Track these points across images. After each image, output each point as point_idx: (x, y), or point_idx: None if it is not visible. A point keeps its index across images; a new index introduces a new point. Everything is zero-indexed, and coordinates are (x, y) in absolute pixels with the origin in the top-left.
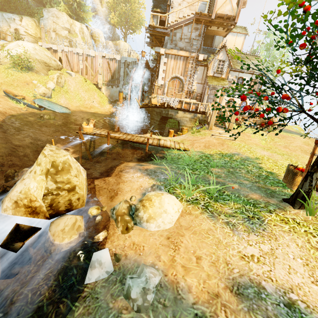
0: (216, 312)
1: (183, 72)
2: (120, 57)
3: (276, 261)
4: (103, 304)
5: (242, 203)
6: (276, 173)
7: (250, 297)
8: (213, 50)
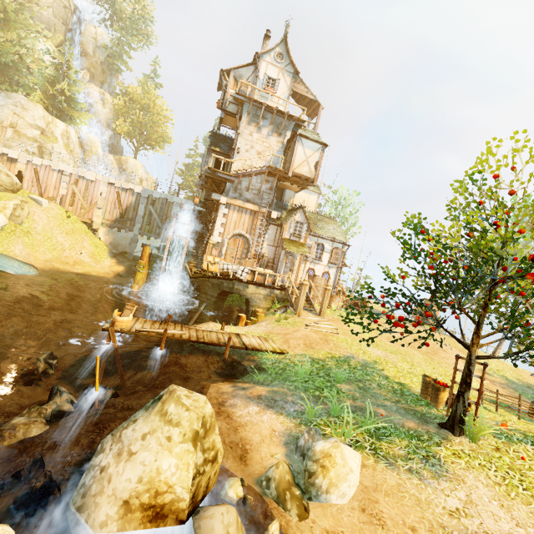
0: None
1: (250, 229)
2: (141, 189)
3: (479, 510)
4: None
5: (406, 438)
6: (406, 384)
7: None
8: (284, 205)
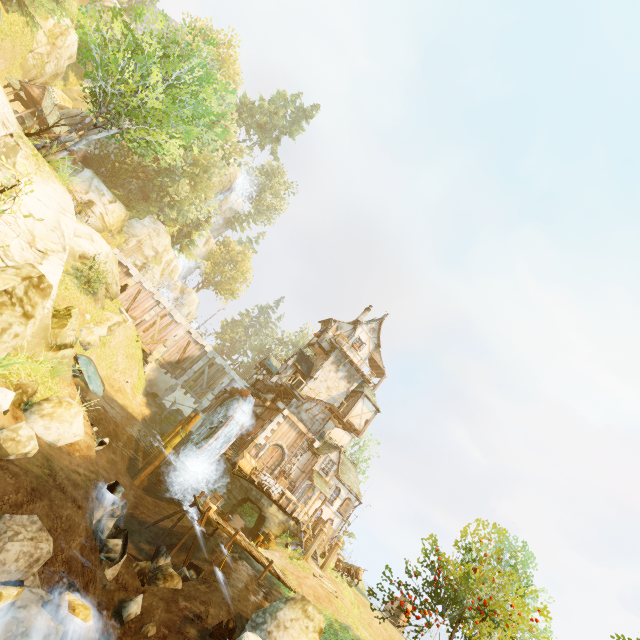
0: None
1: (290, 445)
2: (211, 350)
3: None
4: None
5: None
6: None
7: None
8: (323, 434)
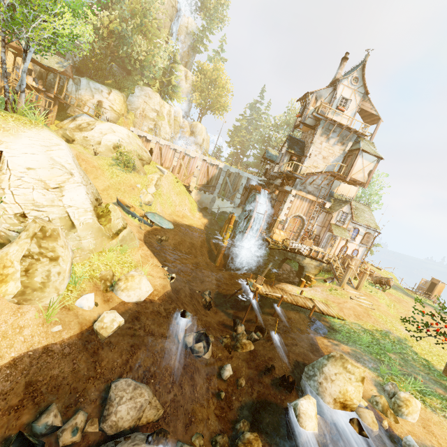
0: None
1: (306, 213)
2: (223, 165)
3: None
4: None
5: (439, 399)
6: (430, 361)
7: None
8: (331, 193)
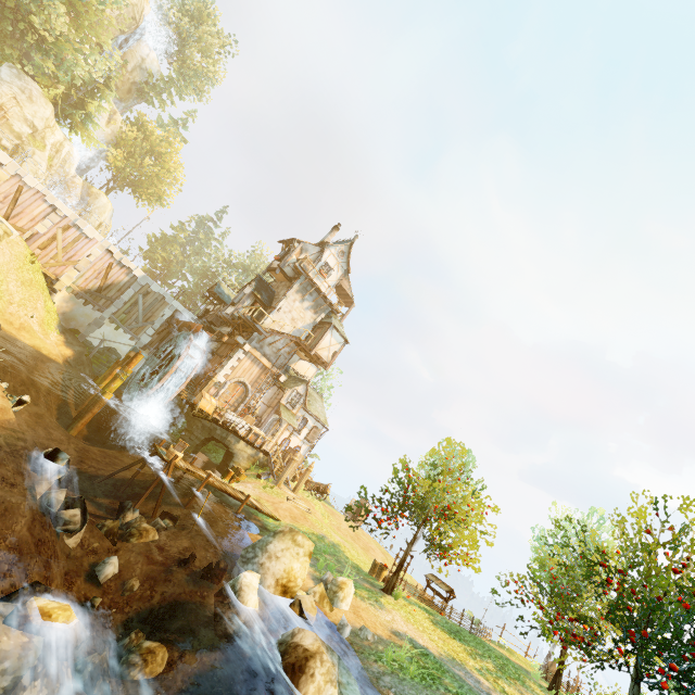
0: (394, 641)
1: (254, 381)
2: (142, 275)
3: (397, 622)
4: (361, 644)
5: (367, 591)
6: (359, 565)
7: (399, 635)
8: (287, 367)
